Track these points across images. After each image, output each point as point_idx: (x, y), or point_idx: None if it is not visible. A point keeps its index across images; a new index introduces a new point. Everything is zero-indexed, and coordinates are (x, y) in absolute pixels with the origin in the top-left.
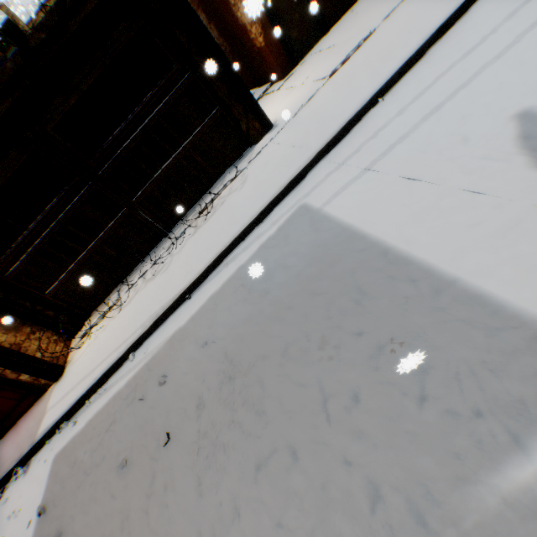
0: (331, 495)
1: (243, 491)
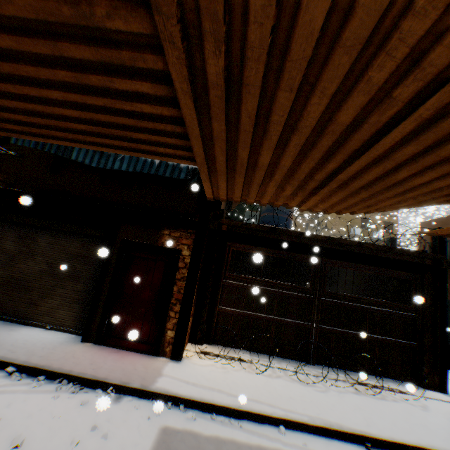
0: None
1: None
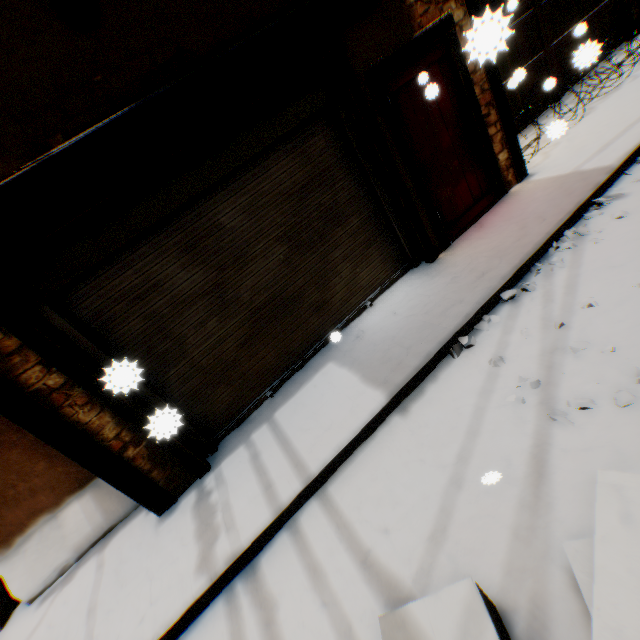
0: None
1: None
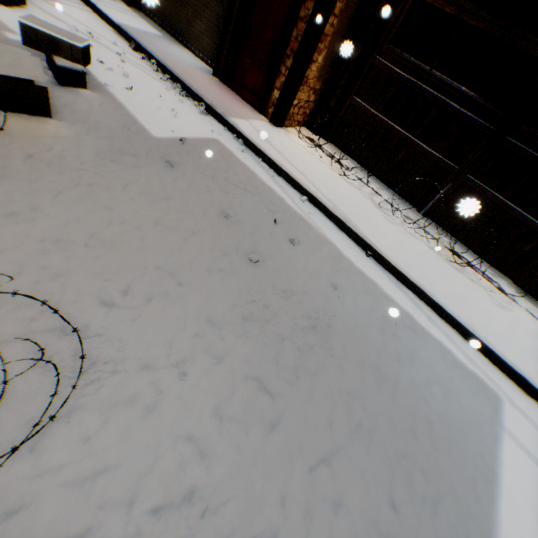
0: (254, 481)
1: (236, 365)
